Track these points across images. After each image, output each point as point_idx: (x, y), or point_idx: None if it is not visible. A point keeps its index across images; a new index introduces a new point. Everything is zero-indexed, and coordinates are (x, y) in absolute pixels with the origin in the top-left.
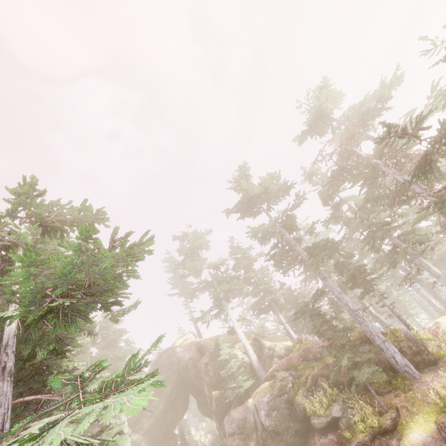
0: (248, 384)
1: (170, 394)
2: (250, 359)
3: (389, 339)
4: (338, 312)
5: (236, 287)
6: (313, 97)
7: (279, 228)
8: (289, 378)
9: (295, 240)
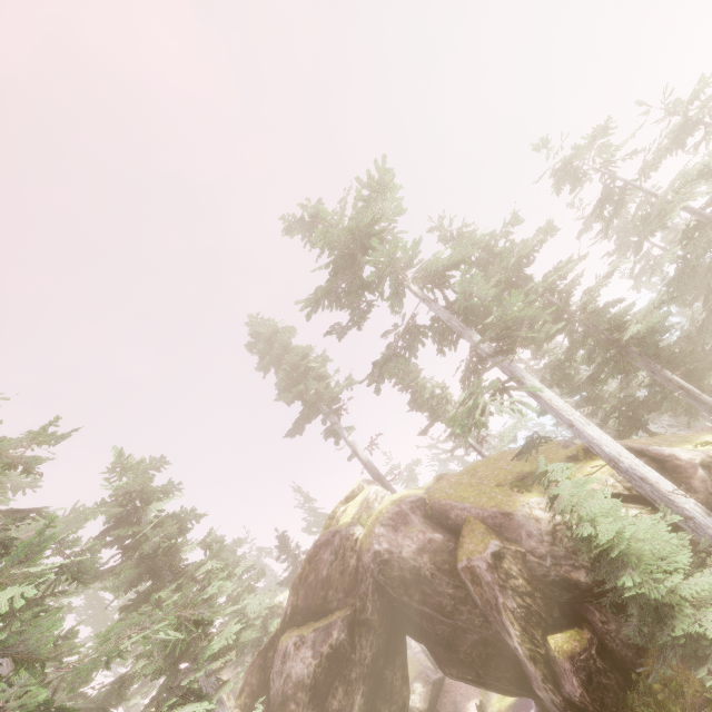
0: None
1: (372, 661)
2: (682, 510)
3: None
4: None
5: (527, 313)
6: None
7: None
8: None
9: None
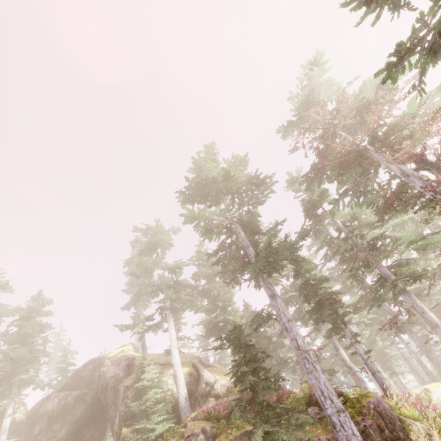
0: (162, 428)
1: (79, 418)
2: (177, 392)
3: (351, 408)
4: None
5: (187, 297)
6: (303, 77)
7: (235, 223)
8: (198, 438)
9: (252, 242)
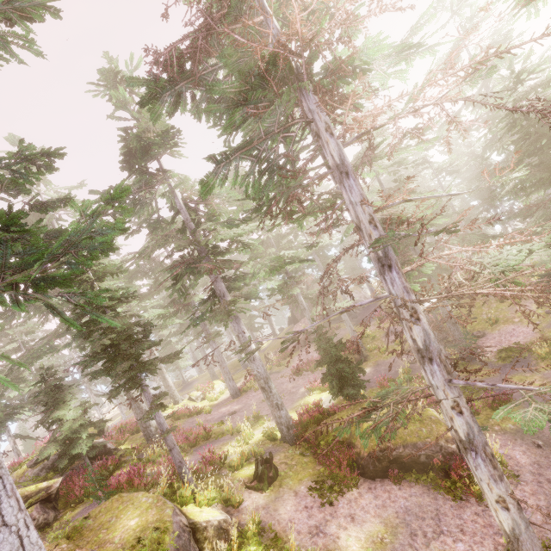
0: None
1: None
2: None
3: None
4: (54, 404)
5: None
6: None
7: None
8: None
9: None
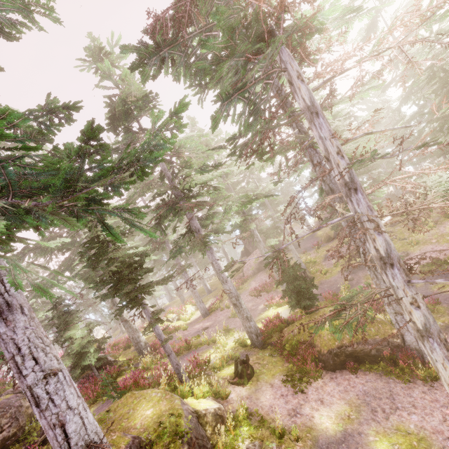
0: None
1: None
2: None
3: None
4: (65, 325)
5: None
6: None
7: None
8: None
9: None
